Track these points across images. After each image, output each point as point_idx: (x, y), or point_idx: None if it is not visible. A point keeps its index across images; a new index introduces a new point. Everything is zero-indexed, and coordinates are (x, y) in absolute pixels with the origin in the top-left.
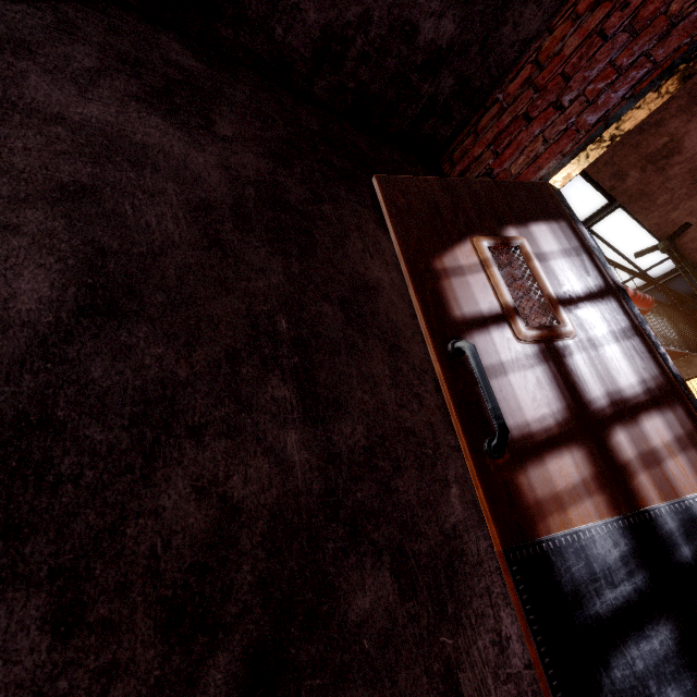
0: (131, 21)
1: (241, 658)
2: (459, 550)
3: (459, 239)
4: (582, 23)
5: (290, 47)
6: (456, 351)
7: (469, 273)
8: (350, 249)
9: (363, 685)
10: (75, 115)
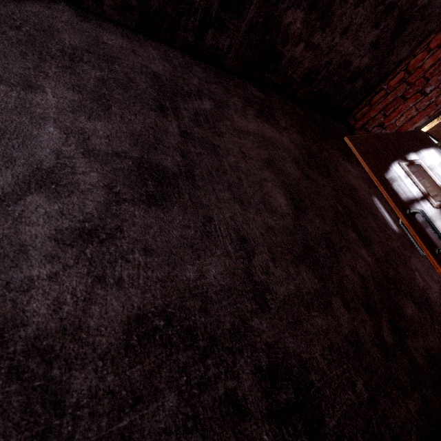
0: (236, 79)
1: (388, 323)
2: (427, 296)
3: (392, 163)
4: (433, 53)
5: (292, 78)
6: (411, 214)
7: (403, 179)
8: (340, 172)
9: (421, 337)
10: (251, 130)
